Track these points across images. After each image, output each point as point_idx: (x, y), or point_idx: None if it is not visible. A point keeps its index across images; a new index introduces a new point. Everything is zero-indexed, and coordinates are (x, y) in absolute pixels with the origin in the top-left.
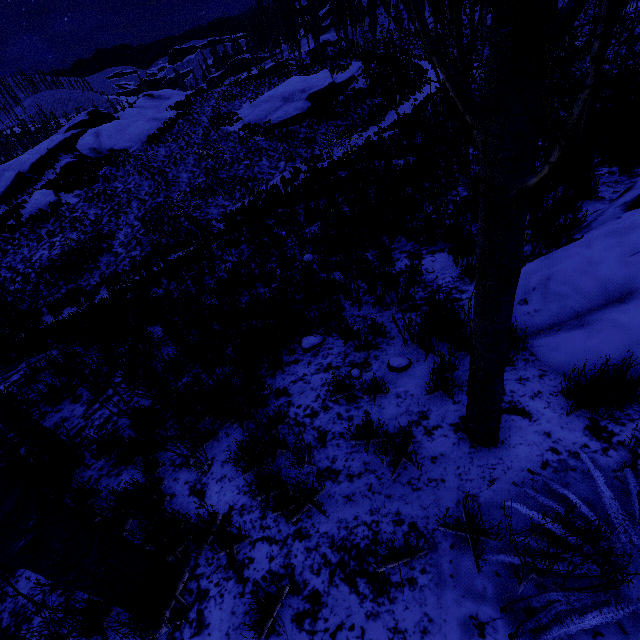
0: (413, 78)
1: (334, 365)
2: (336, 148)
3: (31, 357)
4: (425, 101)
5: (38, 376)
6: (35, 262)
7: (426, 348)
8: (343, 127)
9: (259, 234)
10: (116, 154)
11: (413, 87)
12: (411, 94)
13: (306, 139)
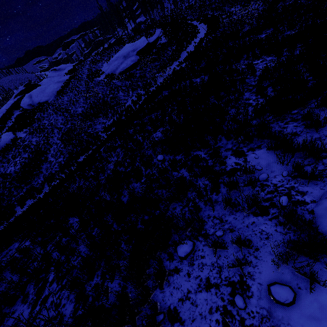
0: (190, 31)
1: (212, 282)
2: (158, 78)
3: (2, 251)
4: (200, 42)
5: (4, 272)
6: (7, 175)
7: (306, 276)
8: (159, 65)
9: (126, 141)
10: (42, 105)
11: (191, 36)
12: (191, 40)
13: (140, 76)
